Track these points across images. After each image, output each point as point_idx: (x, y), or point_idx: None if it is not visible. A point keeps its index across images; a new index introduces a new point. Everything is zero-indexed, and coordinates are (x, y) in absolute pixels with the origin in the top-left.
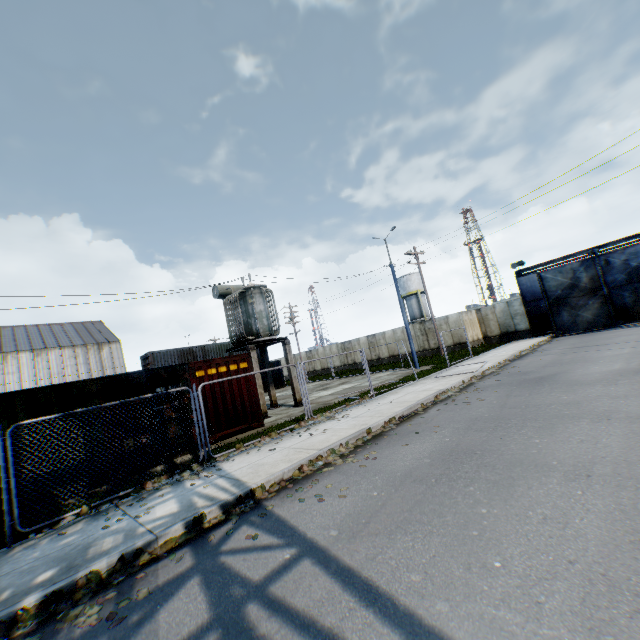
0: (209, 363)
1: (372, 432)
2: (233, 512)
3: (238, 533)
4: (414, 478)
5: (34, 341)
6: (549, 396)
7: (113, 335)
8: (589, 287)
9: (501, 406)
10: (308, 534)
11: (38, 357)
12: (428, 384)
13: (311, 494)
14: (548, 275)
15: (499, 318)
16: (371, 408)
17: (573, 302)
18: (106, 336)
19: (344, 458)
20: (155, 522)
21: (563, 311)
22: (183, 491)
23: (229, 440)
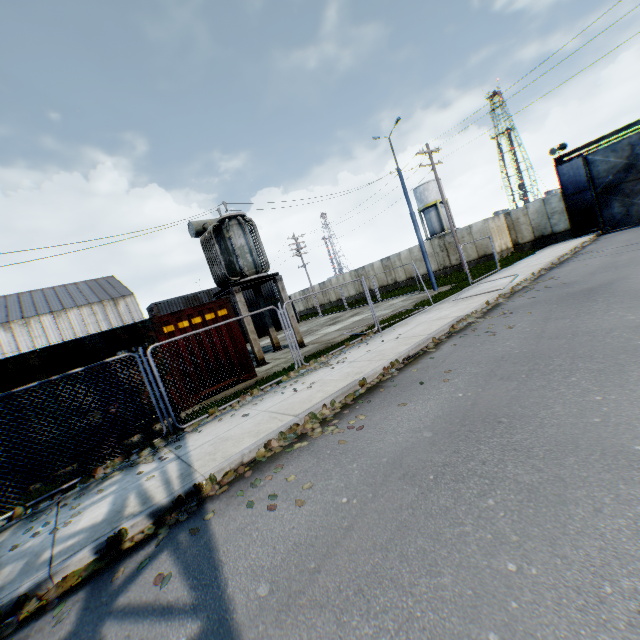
0: (178, 315)
1: (367, 383)
2: (167, 521)
3: (151, 568)
4: (404, 471)
5: (52, 304)
6: (607, 316)
7: (126, 289)
8: None
9: (537, 336)
10: (228, 588)
11: (59, 319)
12: (444, 310)
13: (265, 493)
14: (597, 157)
15: (532, 220)
16: (373, 348)
17: (628, 188)
18: (119, 291)
19: (324, 426)
20: (67, 542)
21: (614, 201)
22: (129, 482)
23: (216, 397)
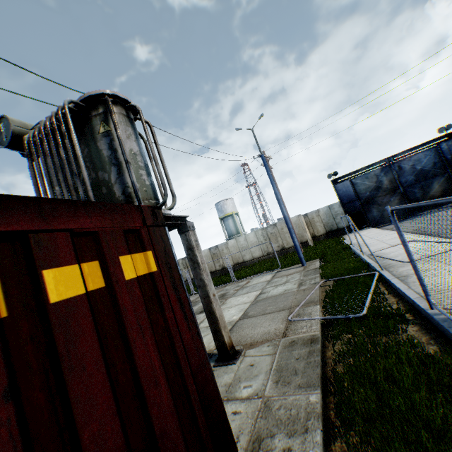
0: None
1: None
2: None
3: None
4: None
5: None
6: None
7: None
8: (390, 187)
9: None
10: None
11: None
12: None
13: None
14: (358, 181)
15: (324, 219)
16: None
17: (379, 200)
18: None
19: None
20: None
21: (373, 208)
22: None
23: None
